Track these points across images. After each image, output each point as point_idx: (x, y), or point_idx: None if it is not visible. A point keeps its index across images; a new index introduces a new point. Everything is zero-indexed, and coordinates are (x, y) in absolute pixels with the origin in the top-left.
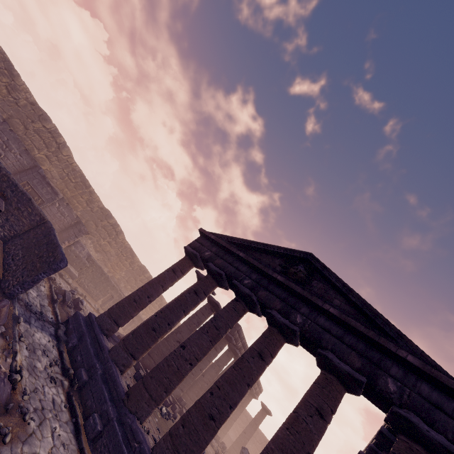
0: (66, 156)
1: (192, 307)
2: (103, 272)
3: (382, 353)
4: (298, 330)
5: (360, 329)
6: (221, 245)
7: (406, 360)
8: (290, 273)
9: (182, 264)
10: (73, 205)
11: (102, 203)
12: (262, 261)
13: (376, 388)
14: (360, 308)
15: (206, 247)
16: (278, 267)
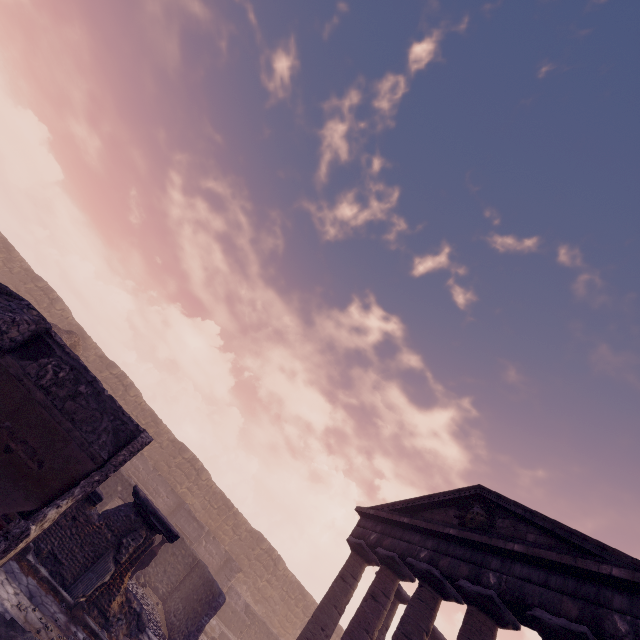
0: (205, 480)
1: (376, 622)
2: (269, 629)
3: (597, 583)
4: (493, 593)
5: (552, 558)
6: (383, 517)
7: (612, 575)
8: (467, 521)
9: (350, 564)
10: (219, 538)
11: (249, 524)
12: (435, 519)
13: (604, 636)
14: (552, 531)
15: (369, 530)
16: (454, 520)
